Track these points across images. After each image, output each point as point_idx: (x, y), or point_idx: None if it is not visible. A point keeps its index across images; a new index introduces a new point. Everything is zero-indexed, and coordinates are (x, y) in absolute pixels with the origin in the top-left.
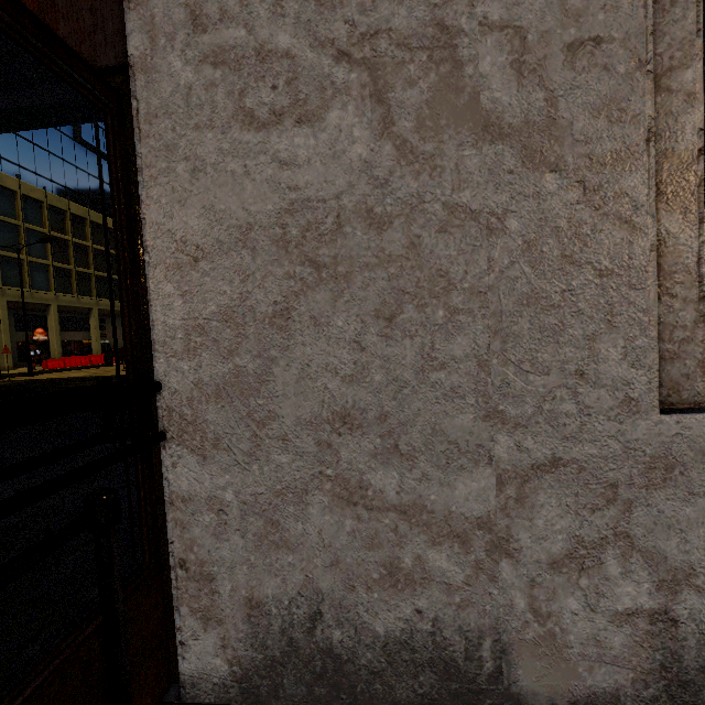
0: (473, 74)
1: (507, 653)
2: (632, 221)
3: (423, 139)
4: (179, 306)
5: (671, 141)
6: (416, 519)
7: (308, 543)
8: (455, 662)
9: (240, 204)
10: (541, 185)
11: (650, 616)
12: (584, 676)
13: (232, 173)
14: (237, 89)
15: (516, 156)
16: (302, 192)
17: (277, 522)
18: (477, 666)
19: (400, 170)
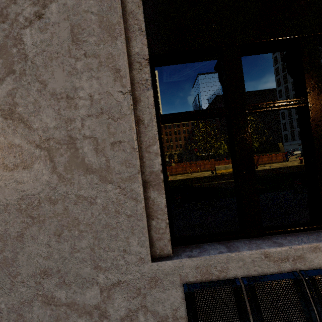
0: (82, 152)
1: None
2: (136, 199)
3: (67, 173)
4: None
5: (152, 168)
6: (73, 307)
7: (34, 321)
8: None
9: (4, 197)
10: (107, 188)
11: None
12: None
13: (1, 186)
14: (1, 157)
15: (98, 178)
16: (26, 192)
17: (21, 314)
18: None
19: (60, 184)
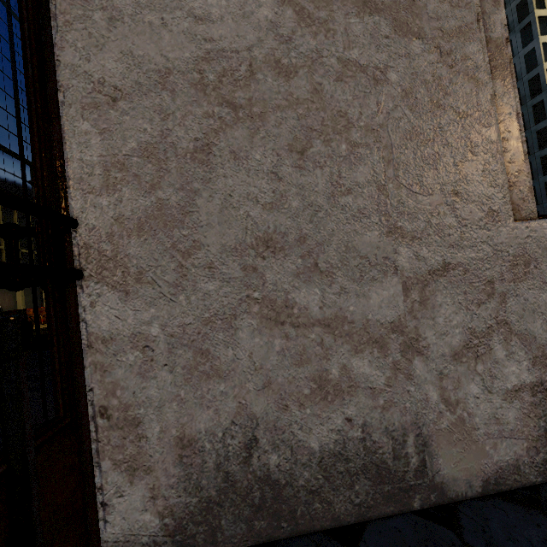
0: None
1: (428, 446)
2: (476, 77)
3: (317, 8)
4: (96, 143)
5: (488, 31)
6: (339, 330)
7: (240, 368)
8: (385, 464)
9: (158, 51)
10: (410, 48)
11: (531, 389)
12: (491, 454)
13: (150, 24)
14: None
15: (389, 26)
16: (217, 43)
17: (206, 351)
18: (404, 464)
19: (300, 30)
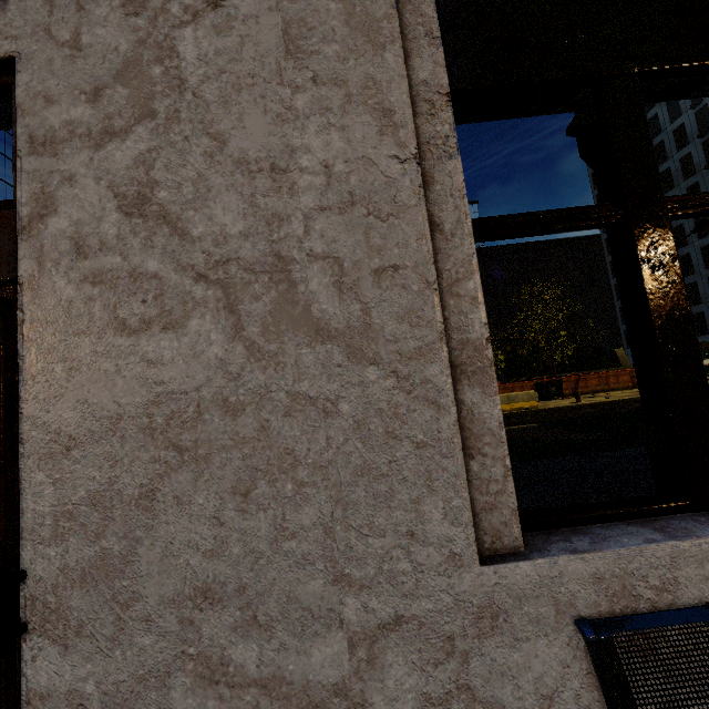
0: (305, 291)
1: None
2: (437, 402)
3: (268, 341)
4: (49, 493)
5: (465, 332)
6: (277, 692)
7: None
8: None
9: (112, 397)
10: (364, 375)
11: None
12: None
13: (106, 371)
14: (112, 303)
15: (342, 353)
16: (167, 386)
17: None
18: None
19: (250, 365)
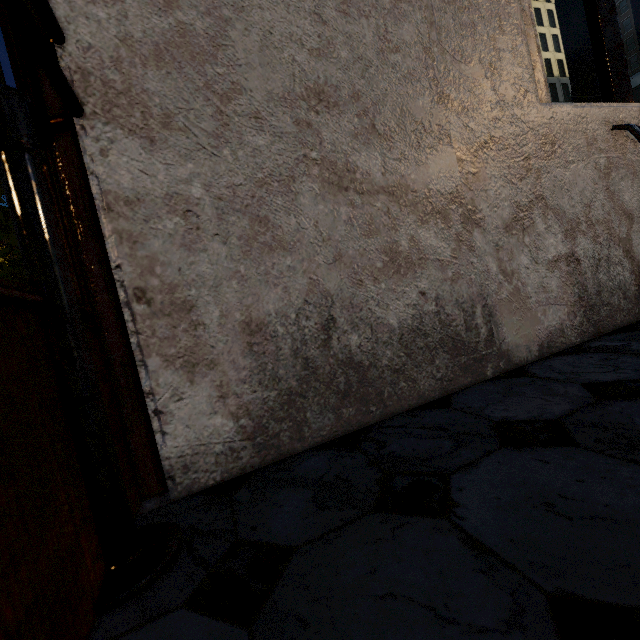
0: None
1: (493, 316)
2: None
3: None
4: None
5: None
6: (404, 200)
7: (306, 240)
8: (459, 336)
9: None
10: None
11: (566, 259)
12: (542, 320)
13: None
14: None
15: None
16: None
17: (265, 219)
18: (476, 335)
19: None
